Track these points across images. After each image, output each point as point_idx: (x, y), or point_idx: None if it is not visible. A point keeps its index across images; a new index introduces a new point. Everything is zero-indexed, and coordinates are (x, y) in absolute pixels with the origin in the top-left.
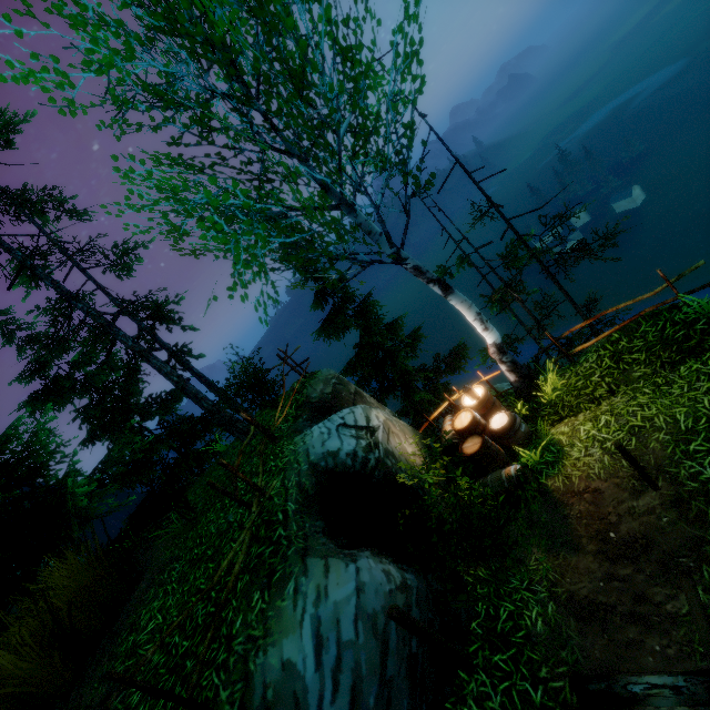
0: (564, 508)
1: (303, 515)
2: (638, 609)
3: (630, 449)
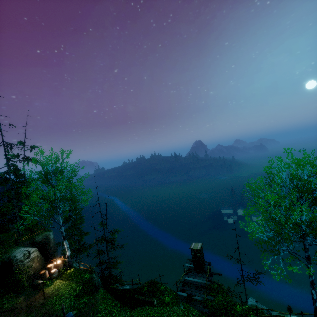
0: (36, 294)
1: None
2: (17, 313)
3: (53, 292)
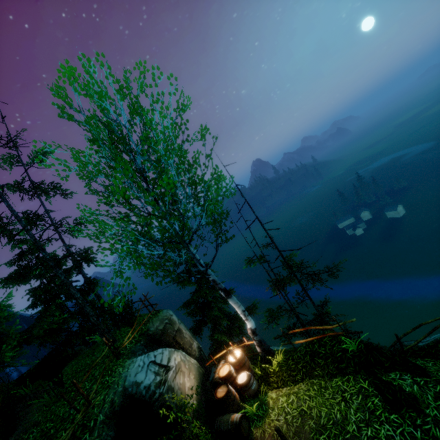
0: None
1: (105, 425)
2: None
3: (296, 425)
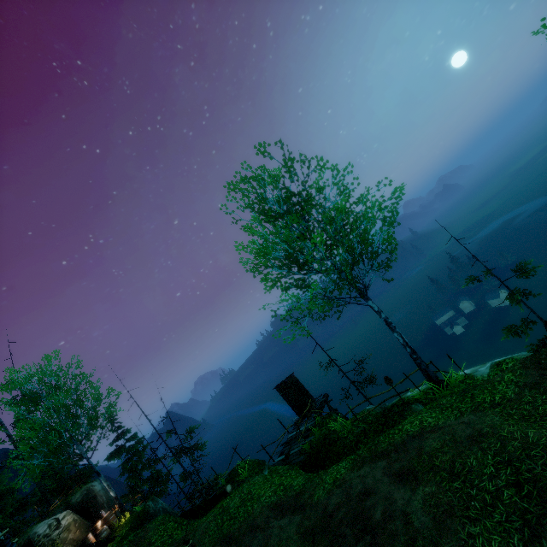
0: None
1: None
2: None
3: None
